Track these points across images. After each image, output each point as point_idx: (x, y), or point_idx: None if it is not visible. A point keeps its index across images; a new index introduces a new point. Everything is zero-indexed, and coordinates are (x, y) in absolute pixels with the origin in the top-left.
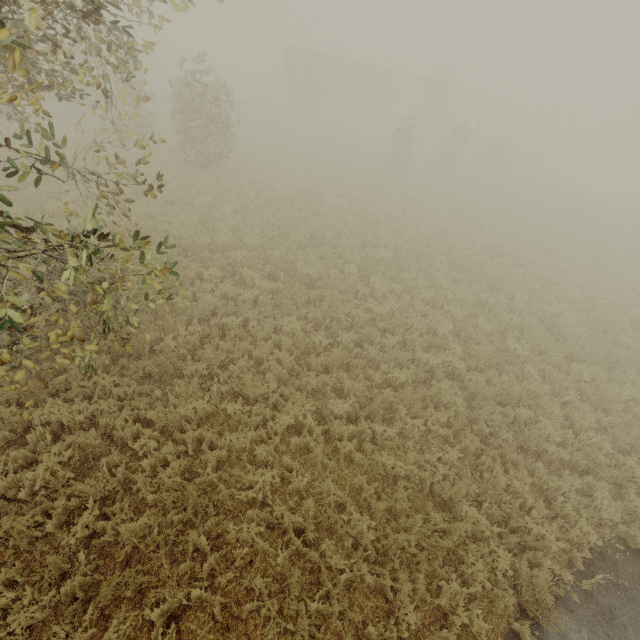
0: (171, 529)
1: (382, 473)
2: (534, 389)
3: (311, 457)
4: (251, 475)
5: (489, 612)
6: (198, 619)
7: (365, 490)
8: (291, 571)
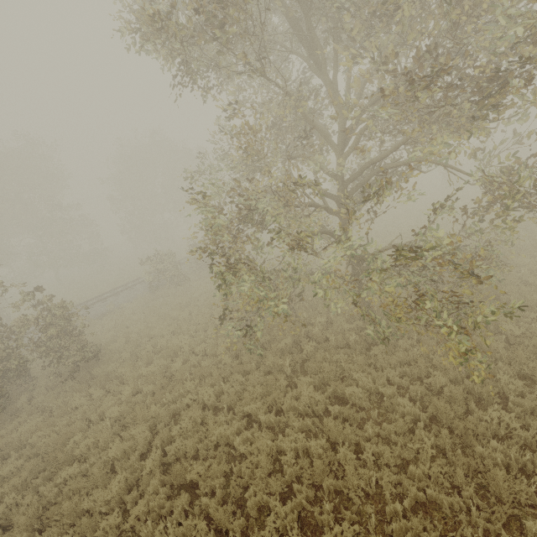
0: None
1: None
2: None
3: None
4: None
5: None
6: None
7: None
8: None
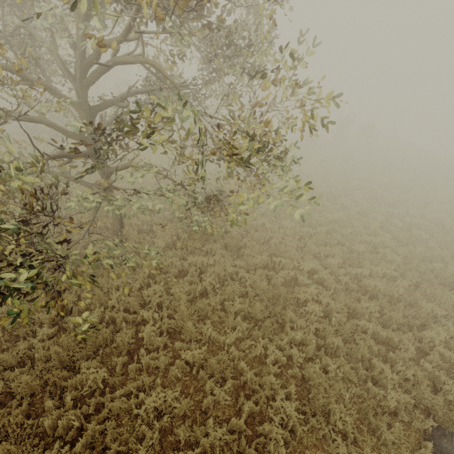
0: (278, 306)
1: (369, 290)
2: (439, 254)
3: (324, 286)
4: (304, 288)
5: (450, 355)
6: (301, 349)
7: (361, 299)
8: (342, 327)
